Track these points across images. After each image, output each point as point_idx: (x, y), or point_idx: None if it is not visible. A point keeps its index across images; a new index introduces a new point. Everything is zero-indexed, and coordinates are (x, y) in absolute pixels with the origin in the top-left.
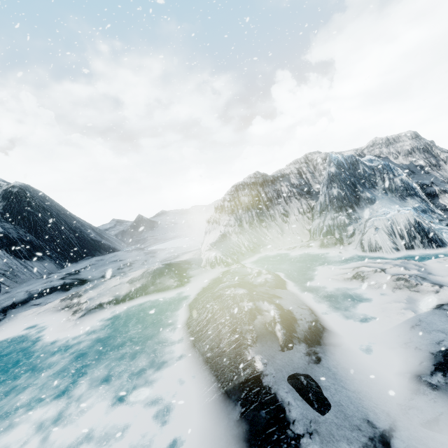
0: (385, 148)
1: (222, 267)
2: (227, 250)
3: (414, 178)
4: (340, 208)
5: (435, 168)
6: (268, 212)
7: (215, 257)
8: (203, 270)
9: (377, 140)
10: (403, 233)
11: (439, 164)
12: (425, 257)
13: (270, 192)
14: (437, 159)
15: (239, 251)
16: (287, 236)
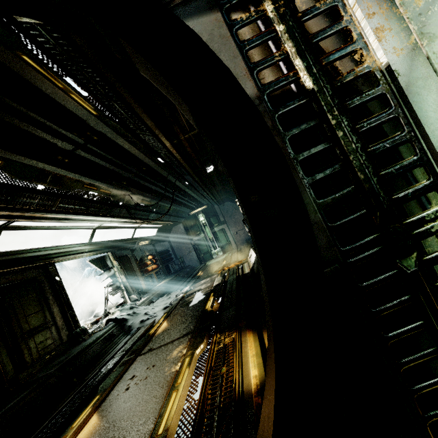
0: None
1: None
2: None
3: None
4: None
5: None
6: None
7: None
8: None
9: None
10: None
11: None
12: None
13: None
14: None
15: None
16: None
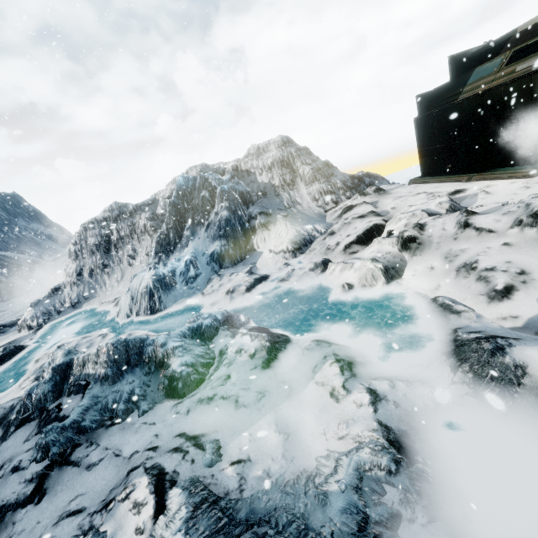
0: (255, 160)
1: (25, 332)
2: (44, 309)
3: (260, 203)
4: (155, 254)
5: (288, 188)
6: (117, 254)
7: (23, 321)
8: (11, 335)
9: (251, 149)
10: (138, 298)
11: (294, 181)
12: (141, 325)
13: (124, 228)
14: (296, 175)
15: (56, 309)
16: (122, 284)
